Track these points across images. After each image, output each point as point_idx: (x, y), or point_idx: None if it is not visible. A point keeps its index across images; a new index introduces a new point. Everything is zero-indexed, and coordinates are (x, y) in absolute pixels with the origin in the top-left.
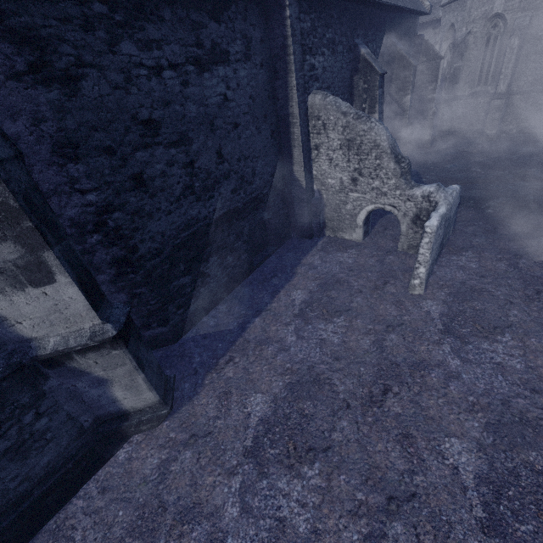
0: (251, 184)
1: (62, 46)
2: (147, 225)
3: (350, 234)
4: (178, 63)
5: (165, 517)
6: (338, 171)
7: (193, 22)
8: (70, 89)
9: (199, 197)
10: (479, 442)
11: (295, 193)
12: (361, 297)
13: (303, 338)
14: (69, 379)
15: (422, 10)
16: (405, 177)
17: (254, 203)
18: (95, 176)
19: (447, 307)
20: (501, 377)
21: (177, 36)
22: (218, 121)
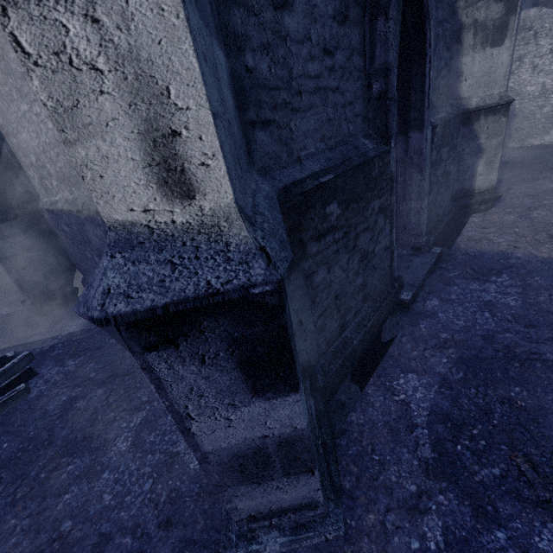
0: None
1: None
2: None
3: (542, 138)
4: None
5: None
6: (542, 76)
7: None
8: None
9: None
10: None
11: None
12: None
13: None
14: (464, 142)
15: None
16: None
17: None
18: None
19: None
20: None
21: None
22: None
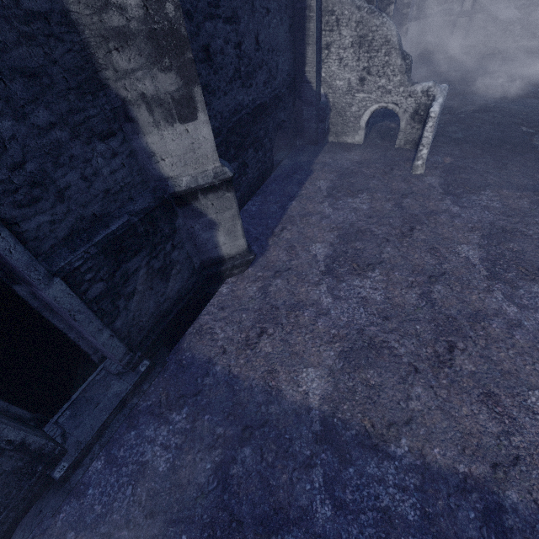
0: (275, 80)
1: None
2: (212, 102)
3: (353, 137)
4: None
5: (279, 311)
6: (347, 72)
7: None
8: None
9: (243, 83)
10: (479, 244)
11: (305, 96)
12: (375, 180)
13: (338, 209)
14: (190, 220)
15: None
16: (407, 75)
17: (276, 101)
18: None
19: (443, 179)
20: (487, 212)
21: None
22: (256, 3)
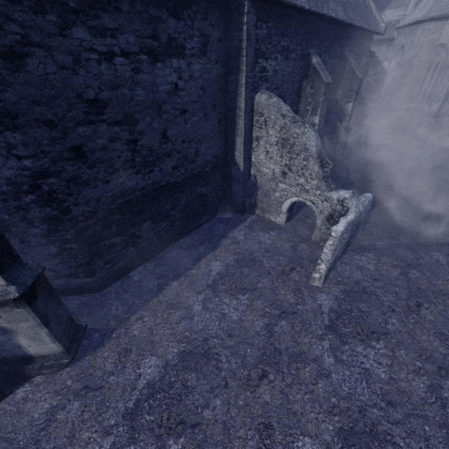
0: (193, 163)
1: (8, 24)
2: (82, 191)
3: (275, 217)
4: (131, 51)
5: None
6: (272, 163)
7: (151, 16)
8: (14, 65)
9: (139, 170)
10: (329, 446)
11: (234, 174)
12: (267, 279)
13: (207, 309)
14: None
15: (377, 31)
16: (326, 180)
17: (194, 179)
18: (32, 144)
19: (338, 304)
20: (365, 383)
21: (133, 27)
22: (166, 106)
